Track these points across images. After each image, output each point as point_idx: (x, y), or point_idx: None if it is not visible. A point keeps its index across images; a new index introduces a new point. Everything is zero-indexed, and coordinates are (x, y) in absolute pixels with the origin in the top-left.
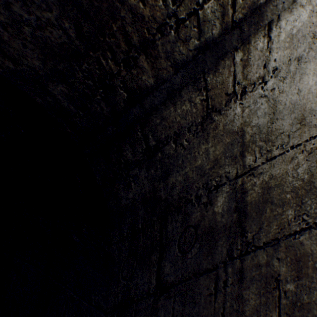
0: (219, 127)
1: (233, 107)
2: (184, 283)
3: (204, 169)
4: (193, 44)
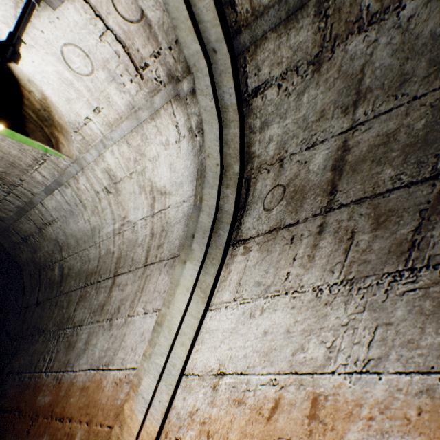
0: (48, 236)
1: (50, 229)
2: (44, 302)
3: (50, 253)
4: (14, 206)
